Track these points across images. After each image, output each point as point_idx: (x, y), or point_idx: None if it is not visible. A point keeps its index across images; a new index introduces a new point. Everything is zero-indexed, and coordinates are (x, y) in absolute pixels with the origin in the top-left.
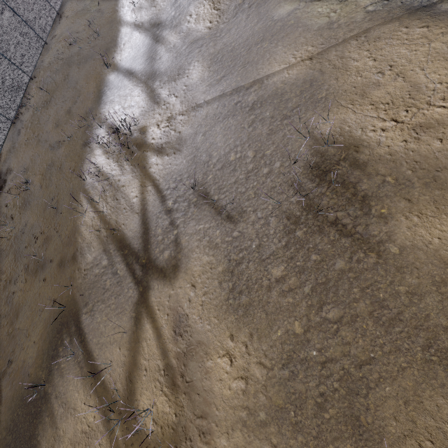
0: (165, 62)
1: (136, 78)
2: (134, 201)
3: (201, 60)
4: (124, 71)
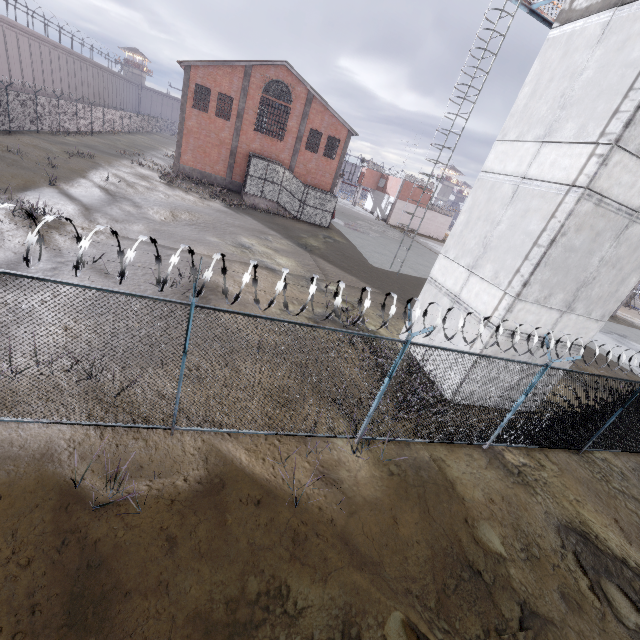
0: (115, 212)
1: (78, 203)
2: (17, 246)
3: (147, 226)
4: (68, 195)
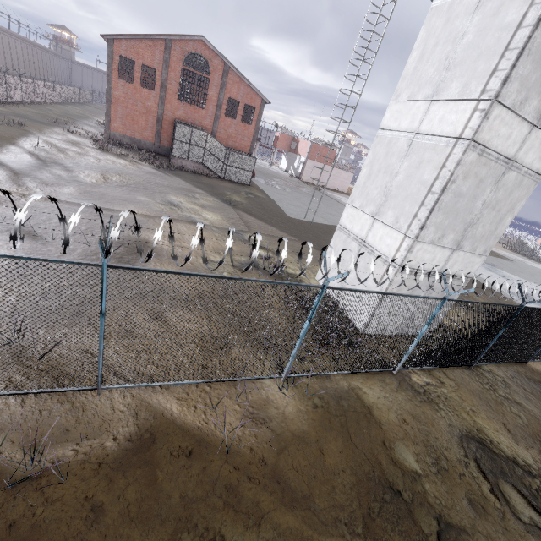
0: (45, 176)
1: (7, 168)
2: None
3: (77, 188)
4: None
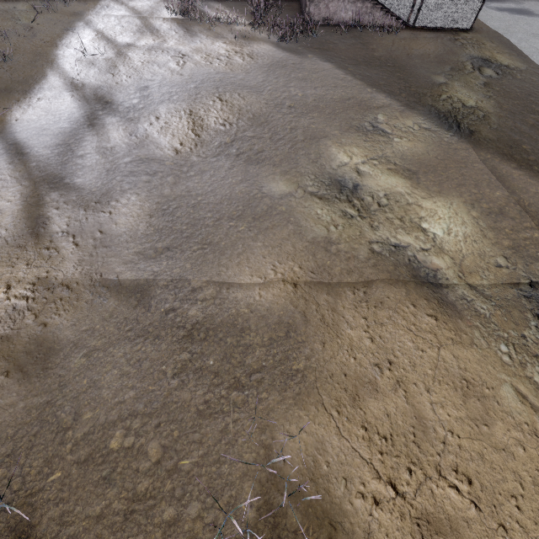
0: (86, 167)
1: (24, 165)
2: None
3: (144, 196)
4: (10, 142)
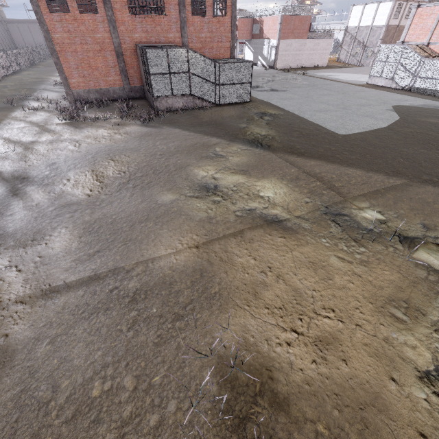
0: (18, 221)
1: None
2: None
3: (72, 227)
4: None
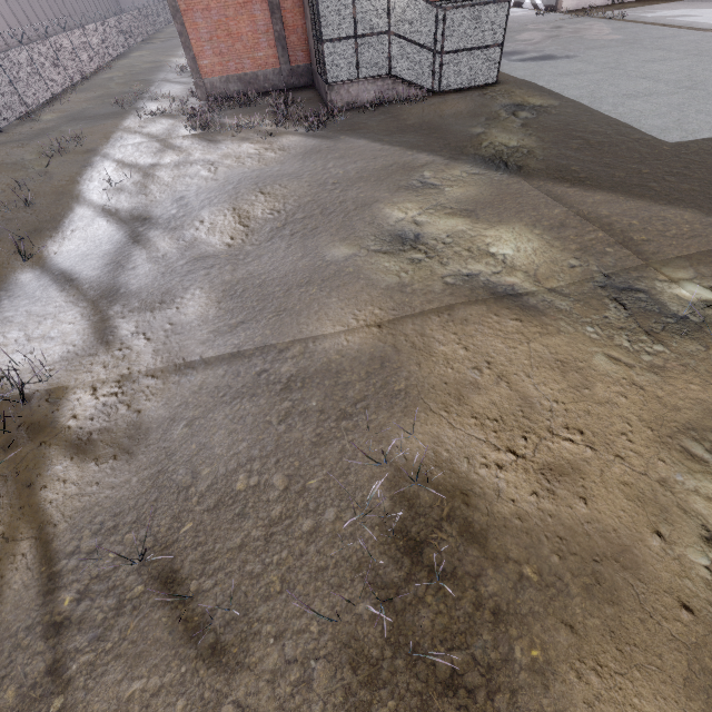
0: (142, 277)
1: (76, 288)
2: None
3: (208, 288)
4: (55, 273)
